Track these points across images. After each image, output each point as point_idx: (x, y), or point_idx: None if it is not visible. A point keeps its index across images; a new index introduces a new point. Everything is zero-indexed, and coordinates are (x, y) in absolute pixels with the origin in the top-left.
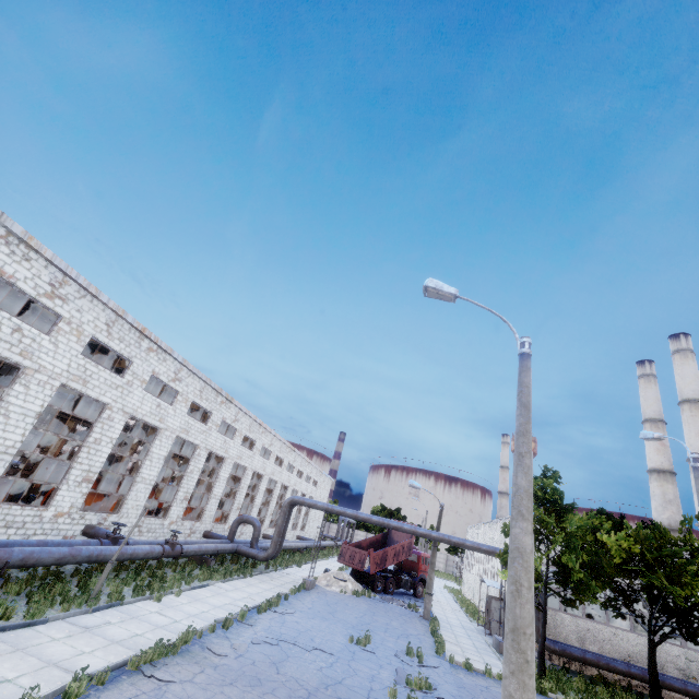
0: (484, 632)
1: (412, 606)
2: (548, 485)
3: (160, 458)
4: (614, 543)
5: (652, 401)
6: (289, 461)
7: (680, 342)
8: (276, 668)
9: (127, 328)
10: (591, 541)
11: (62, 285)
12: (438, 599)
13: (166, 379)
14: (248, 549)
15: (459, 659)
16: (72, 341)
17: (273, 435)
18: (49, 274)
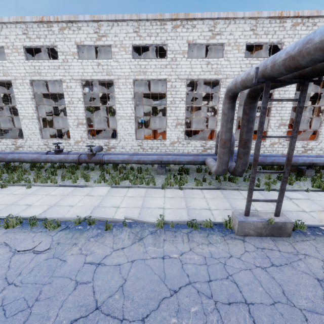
0: None
1: None
2: None
3: (127, 100)
4: None
5: None
6: None
7: None
8: None
9: (36, 27)
10: None
11: None
12: None
13: (91, 42)
14: (209, 162)
15: None
16: (17, 56)
17: None
18: None
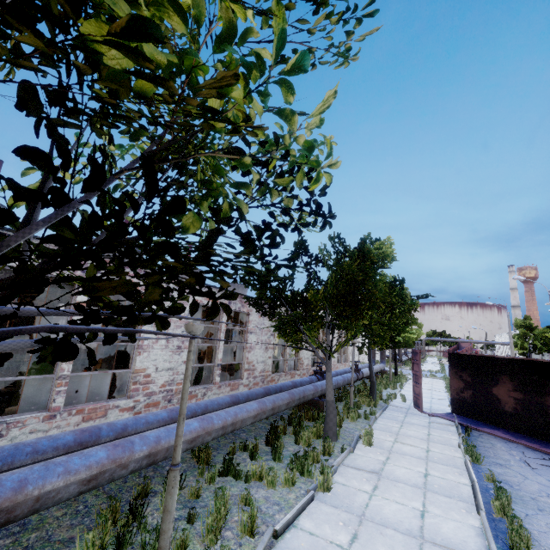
0: None
1: None
2: (526, 322)
3: None
4: None
5: None
6: None
7: None
8: None
9: None
10: (544, 336)
11: None
12: None
13: None
14: None
15: None
16: None
17: None
18: None
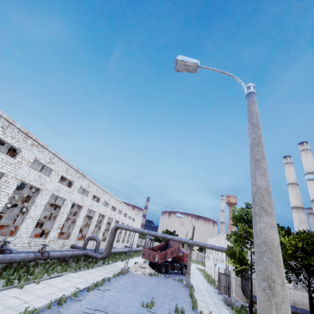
0: (217, 292)
1: (180, 280)
2: (250, 212)
3: (41, 205)
4: (287, 242)
5: (291, 174)
6: (119, 208)
7: (304, 146)
8: None
9: (16, 131)
10: None
11: None
12: (193, 274)
13: (44, 162)
14: (92, 253)
15: (205, 311)
16: None
17: (110, 195)
18: None
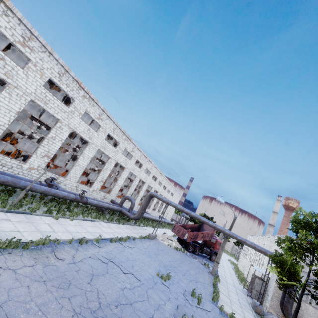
0: (247, 293)
1: (206, 265)
2: None
3: (88, 157)
4: None
5: None
6: (160, 180)
7: None
8: (91, 279)
9: (71, 80)
10: None
11: (30, 40)
12: (223, 265)
13: (94, 116)
14: (126, 212)
15: (227, 308)
16: (37, 77)
17: (152, 164)
18: (21, 30)
